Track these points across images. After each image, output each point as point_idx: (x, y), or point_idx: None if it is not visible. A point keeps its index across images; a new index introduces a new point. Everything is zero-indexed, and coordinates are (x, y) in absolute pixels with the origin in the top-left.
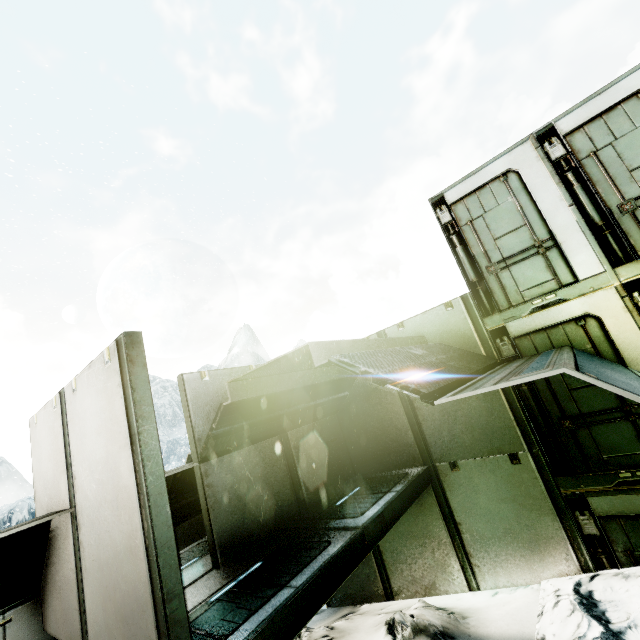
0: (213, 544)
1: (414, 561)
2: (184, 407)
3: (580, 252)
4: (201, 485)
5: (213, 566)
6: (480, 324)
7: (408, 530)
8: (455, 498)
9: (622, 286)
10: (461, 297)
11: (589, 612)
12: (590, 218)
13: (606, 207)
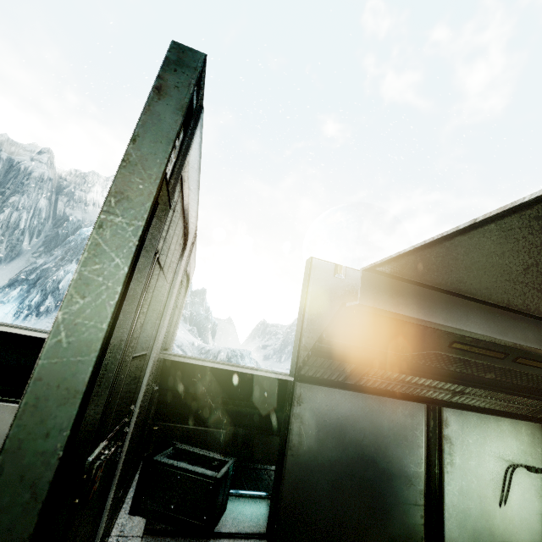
0: (274, 503)
1: None
2: (301, 299)
3: None
4: (287, 410)
5: (266, 533)
6: None
7: None
8: None
9: None
10: None
11: None
12: None
13: None
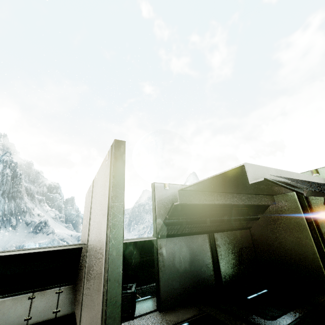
0: (158, 294)
1: None
2: (153, 202)
3: None
4: (156, 252)
5: (157, 308)
6: None
7: None
8: None
9: None
10: None
11: None
12: None
13: None
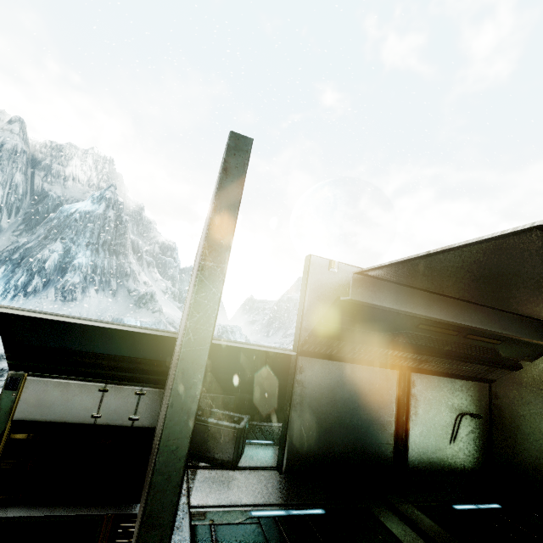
0: (283, 445)
1: None
2: (302, 290)
3: None
4: (292, 377)
5: (276, 466)
6: None
7: None
8: None
9: None
10: None
11: None
12: None
13: None
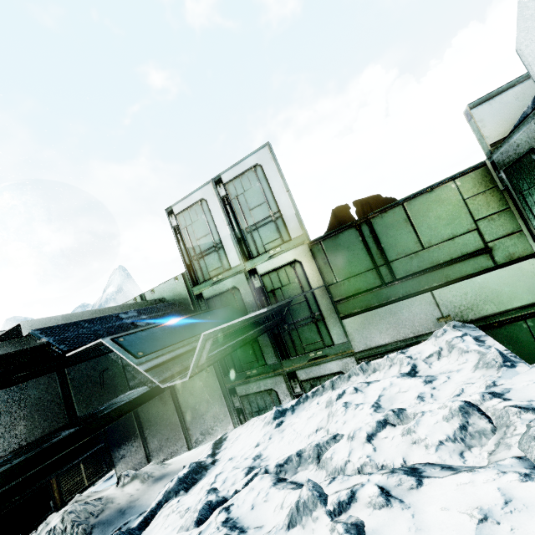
0: None
1: (163, 440)
2: None
3: (231, 252)
4: None
5: None
6: (191, 291)
7: (159, 421)
8: (181, 397)
9: (247, 272)
10: (182, 274)
11: (214, 446)
12: (236, 233)
13: (241, 228)
